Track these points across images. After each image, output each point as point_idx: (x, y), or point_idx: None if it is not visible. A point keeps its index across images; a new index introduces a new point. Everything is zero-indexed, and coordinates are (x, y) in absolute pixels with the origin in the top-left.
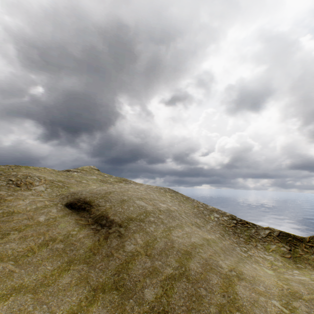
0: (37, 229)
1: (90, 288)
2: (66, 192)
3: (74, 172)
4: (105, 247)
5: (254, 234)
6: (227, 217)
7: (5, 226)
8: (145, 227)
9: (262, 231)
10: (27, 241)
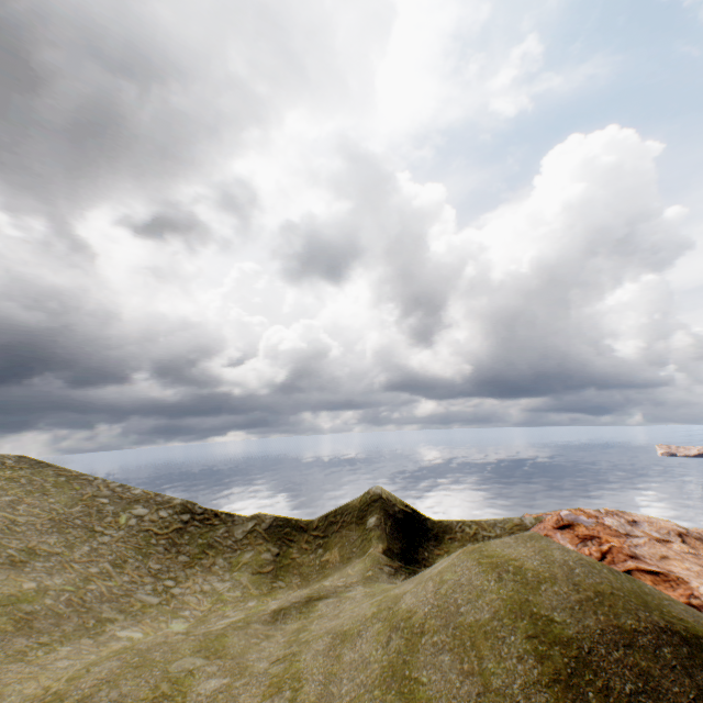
0: None
1: None
2: None
3: None
4: None
5: (222, 537)
6: (173, 509)
7: None
8: None
9: (241, 527)
10: None
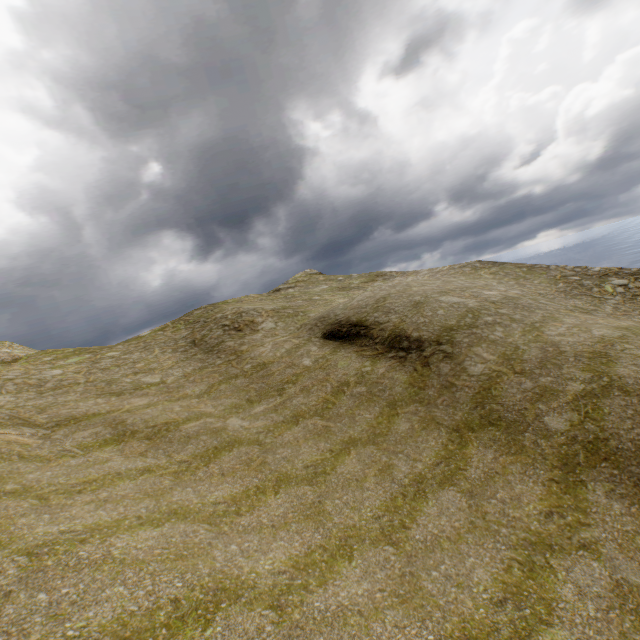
0: (312, 377)
1: (446, 429)
2: (307, 320)
3: (288, 289)
4: (432, 377)
5: None
6: None
7: (271, 382)
8: (484, 334)
9: None
10: (313, 393)
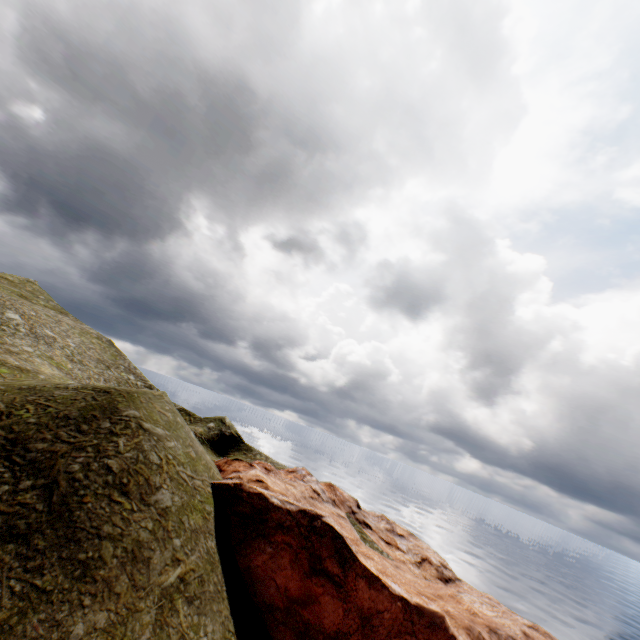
0: None
1: None
2: None
3: None
4: None
5: None
6: (144, 384)
7: None
8: None
9: None
10: None
